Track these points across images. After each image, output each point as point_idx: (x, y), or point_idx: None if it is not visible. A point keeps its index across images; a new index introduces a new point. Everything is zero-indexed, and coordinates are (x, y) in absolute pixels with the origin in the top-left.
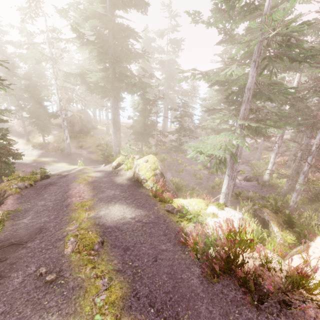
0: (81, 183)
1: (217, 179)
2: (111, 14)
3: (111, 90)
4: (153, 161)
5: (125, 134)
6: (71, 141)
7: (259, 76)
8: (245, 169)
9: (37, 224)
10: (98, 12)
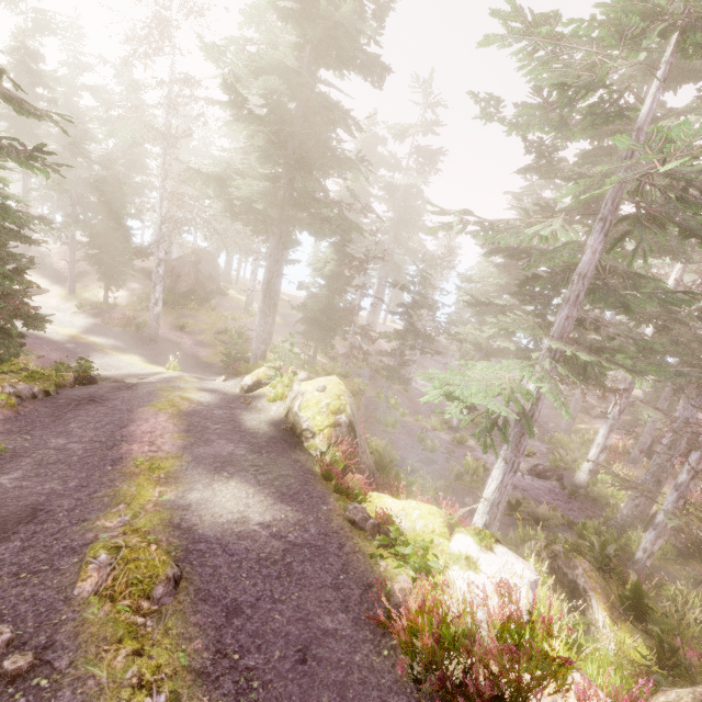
0: (163, 411)
1: (470, 458)
2: (310, 75)
3: (276, 221)
4: (338, 392)
5: (285, 318)
6: (165, 312)
7: (607, 253)
8: (535, 447)
9: (30, 496)
10: (284, 65)
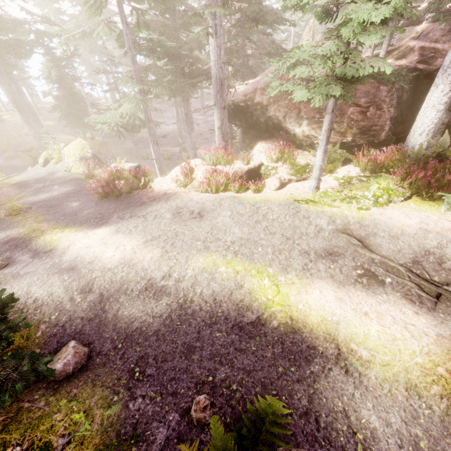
0: (3, 186)
1: (184, 154)
2: None
3: None
4: (81, 145)
5: (56, 121)
6: None
7: (140, 30)
8: None
9: None
10: None
